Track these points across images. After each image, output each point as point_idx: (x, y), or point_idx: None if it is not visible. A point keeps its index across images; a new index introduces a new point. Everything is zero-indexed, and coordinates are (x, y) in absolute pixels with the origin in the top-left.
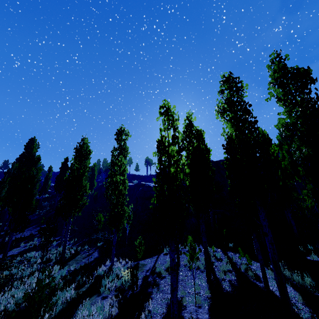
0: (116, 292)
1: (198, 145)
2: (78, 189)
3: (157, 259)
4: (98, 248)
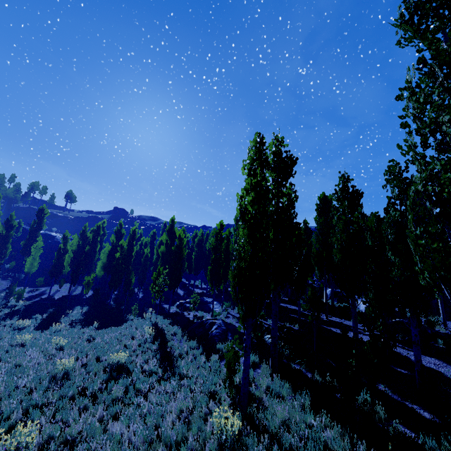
0: (27, 294)
1: (84, 243)
2: (4, 248)
3: (49, 288)
4: (10, 281)
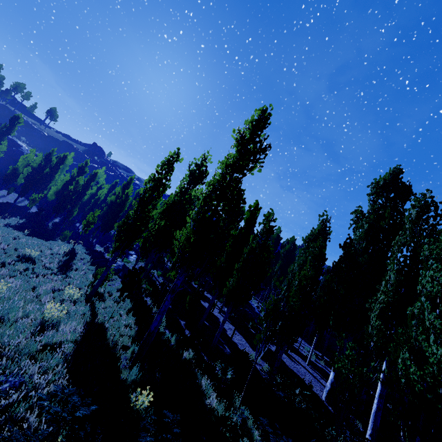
0: None
1: (46, 164)
2: None
3: None
4: None
